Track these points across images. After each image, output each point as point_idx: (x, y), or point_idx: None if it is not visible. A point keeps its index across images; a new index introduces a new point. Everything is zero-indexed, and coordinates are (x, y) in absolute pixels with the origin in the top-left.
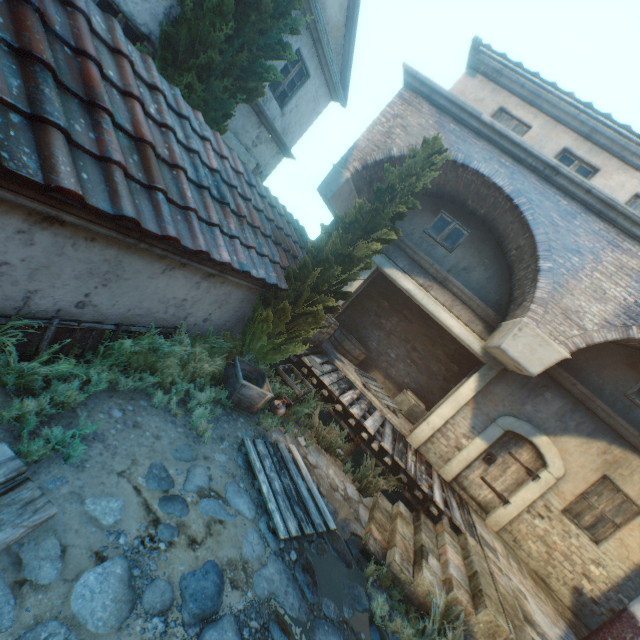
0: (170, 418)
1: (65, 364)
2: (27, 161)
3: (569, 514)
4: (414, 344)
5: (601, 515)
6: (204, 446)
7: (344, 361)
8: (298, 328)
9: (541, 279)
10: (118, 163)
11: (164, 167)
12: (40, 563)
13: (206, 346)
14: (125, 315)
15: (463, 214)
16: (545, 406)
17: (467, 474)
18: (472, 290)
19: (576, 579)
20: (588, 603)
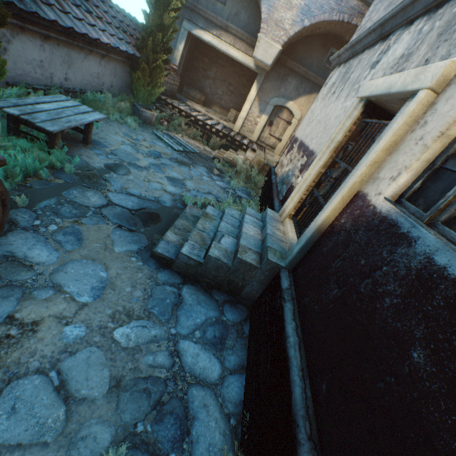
0: (120, 125)
1: (78, 100)
2: (42, 13)
3: None
4: (229, 81)
5: None
6: (138, 132)
7: (193, 103)
8: (155, 79)
9: (262, 6)
10: (54, 5)
11: (62, 1)
12: (109, 142)
13: (118, 99)
14: (81, 85)
15: None
16: (289, 86)
17: (263, 135)
18: (242, 29)
19: None
20: None
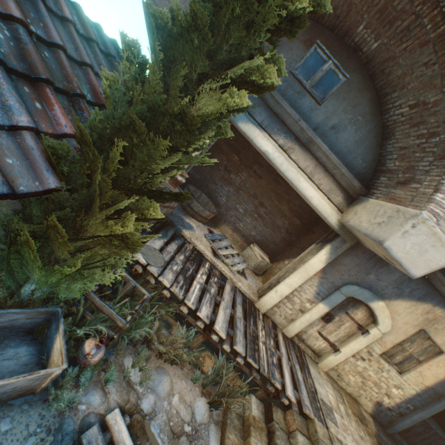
0: None
1: None
2: None
3: (385, 355)
4: (262, 200)
5: (409, 355)
6: None
7: (193, 225)
8: (102, 247)
9: None
10: None
11: None
12: None
13: None
14: None
15: (343, 49)
16: (387, 275)
17: (307, 330)
18: (338, 155)
19: (380, 397)
20: (384, 410)
